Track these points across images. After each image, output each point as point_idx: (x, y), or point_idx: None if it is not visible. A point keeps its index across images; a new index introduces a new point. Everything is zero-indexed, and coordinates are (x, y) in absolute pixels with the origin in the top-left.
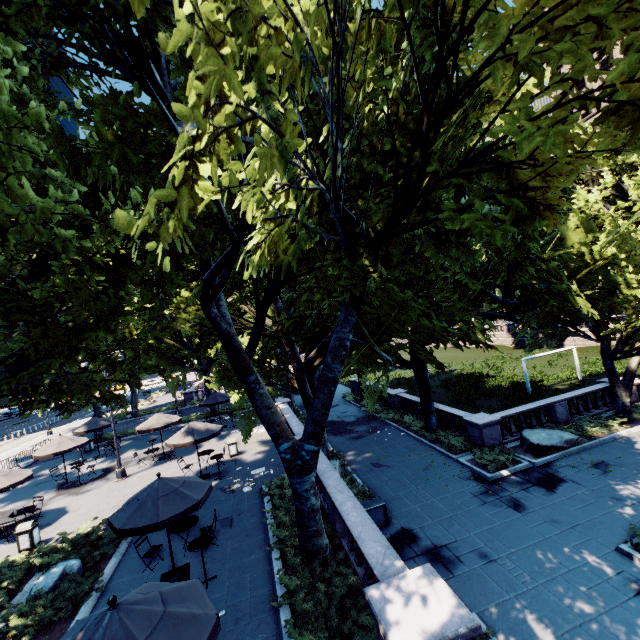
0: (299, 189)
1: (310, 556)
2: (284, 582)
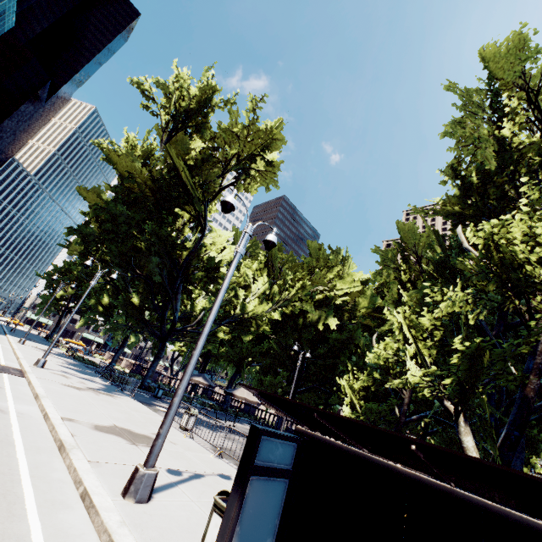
0: None
1: None
2: None
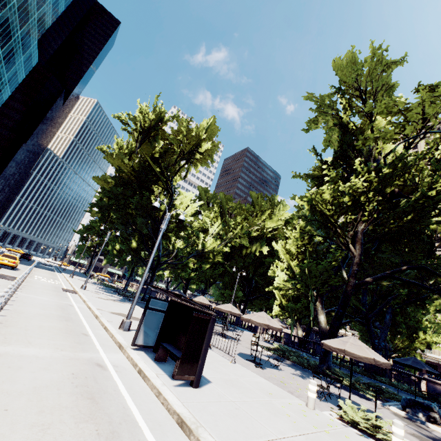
0: (439, 296)
1: (380, 376)
2: (383, 379)
